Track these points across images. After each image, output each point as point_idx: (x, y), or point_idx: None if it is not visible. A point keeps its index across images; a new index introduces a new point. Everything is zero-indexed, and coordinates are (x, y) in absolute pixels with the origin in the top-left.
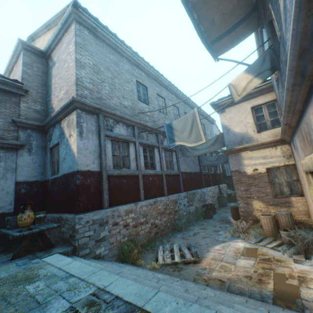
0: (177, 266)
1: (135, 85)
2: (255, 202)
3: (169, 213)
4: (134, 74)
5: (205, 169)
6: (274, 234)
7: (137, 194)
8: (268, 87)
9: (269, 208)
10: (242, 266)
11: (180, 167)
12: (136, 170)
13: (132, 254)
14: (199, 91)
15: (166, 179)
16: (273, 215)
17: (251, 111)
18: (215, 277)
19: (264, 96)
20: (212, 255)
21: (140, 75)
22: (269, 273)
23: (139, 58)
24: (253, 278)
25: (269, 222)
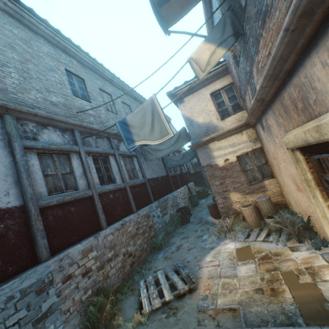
0: (170, 307)
1: (65, 76)
2: (232, 195)
3: (143, 232)
4: (61, 60)
5: (171, 171)
6: (259, 224)
7: (95, 222)
8: (224, 70)
9: (247, 197)
10: (246, 276)
11: (145, 173)
12: (88, 189)
13: (103, 313)
14: (153, 73)
15: (132, 192)
16: (254, 204)
17: (211, 98)
18: (224, 307)
19: (221, 80)
20: (207, 271)
21: (71, 63)
22: (277, 275)
23: (64, 39)
24: (265, 290)
25: (252, 212)
